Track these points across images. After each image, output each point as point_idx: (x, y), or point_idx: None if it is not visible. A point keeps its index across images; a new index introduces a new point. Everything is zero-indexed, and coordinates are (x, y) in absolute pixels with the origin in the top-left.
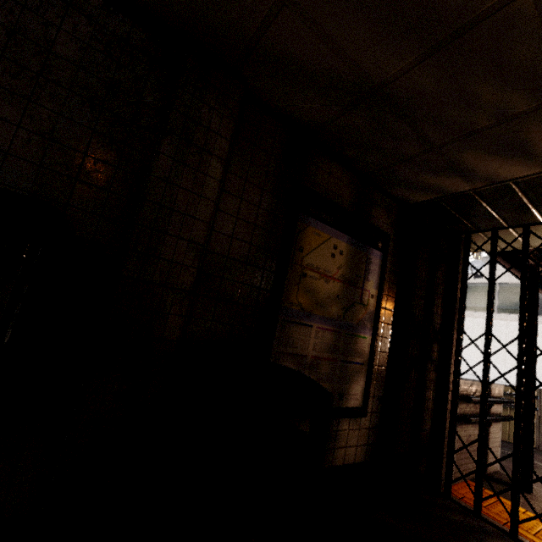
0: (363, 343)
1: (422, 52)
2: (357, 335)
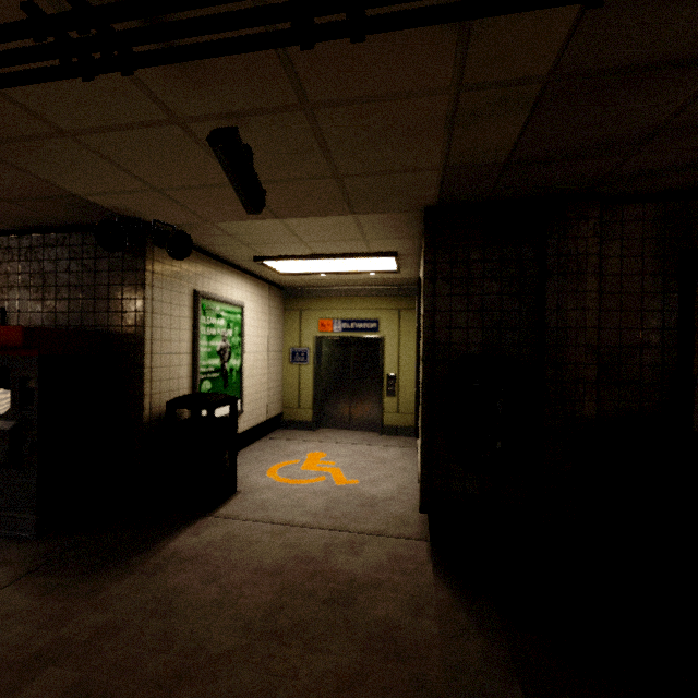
0: None
1: None
2: None
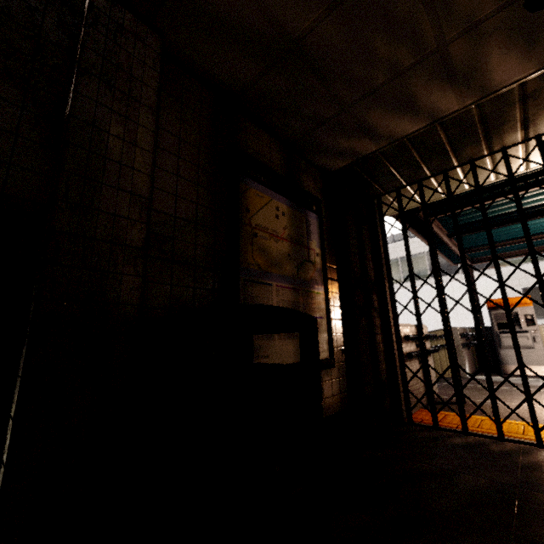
0: (319, 298)
1: (328, 4)
2: (312, 291)
